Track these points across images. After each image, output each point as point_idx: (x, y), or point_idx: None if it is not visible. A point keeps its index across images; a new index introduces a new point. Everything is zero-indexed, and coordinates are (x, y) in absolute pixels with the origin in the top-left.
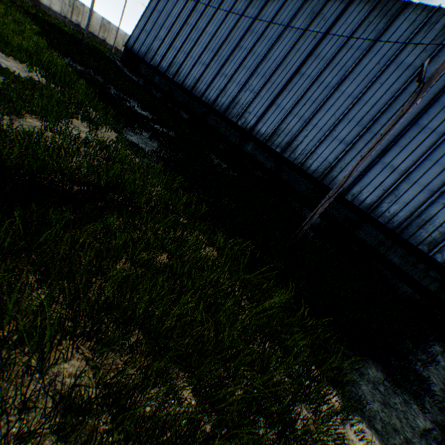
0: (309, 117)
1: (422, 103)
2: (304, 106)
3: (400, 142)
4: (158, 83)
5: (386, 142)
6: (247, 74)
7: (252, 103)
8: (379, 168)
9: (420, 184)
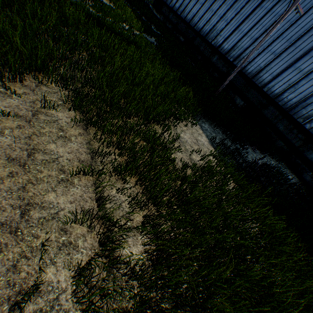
0: (256, 38)
1: None
2: (256, 30)
3: (311, 52)
4: (171, 18)
5: (301, 53)
6: (226, 9)
7: (223, 30)
8: (290, 70)
9: None
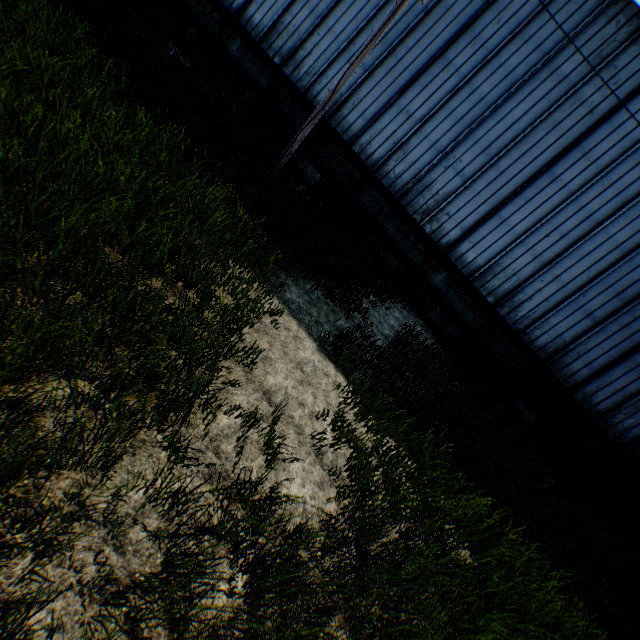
0: (324, 14)
1: (455, 28)
2: None
3: (423, 80)
4: None
5: (408, 76)
6: None
7: None
8: (395, 113)
9: (430, 141)
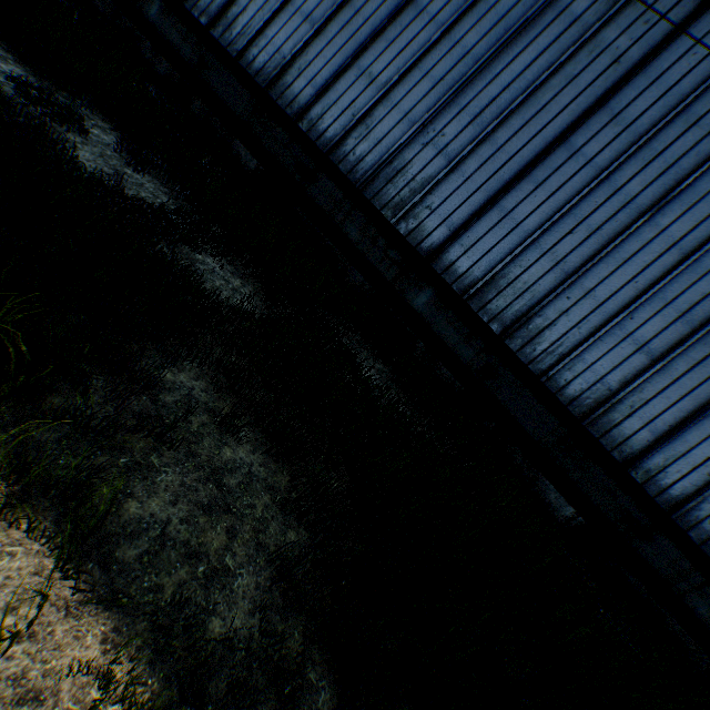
0: (576, 268)
1: None
2: (569, 234)
3: None
4: (158, 22)
5: None
6: (434, 95)
7: (439, 185)
8: (708, 428)
9: None
